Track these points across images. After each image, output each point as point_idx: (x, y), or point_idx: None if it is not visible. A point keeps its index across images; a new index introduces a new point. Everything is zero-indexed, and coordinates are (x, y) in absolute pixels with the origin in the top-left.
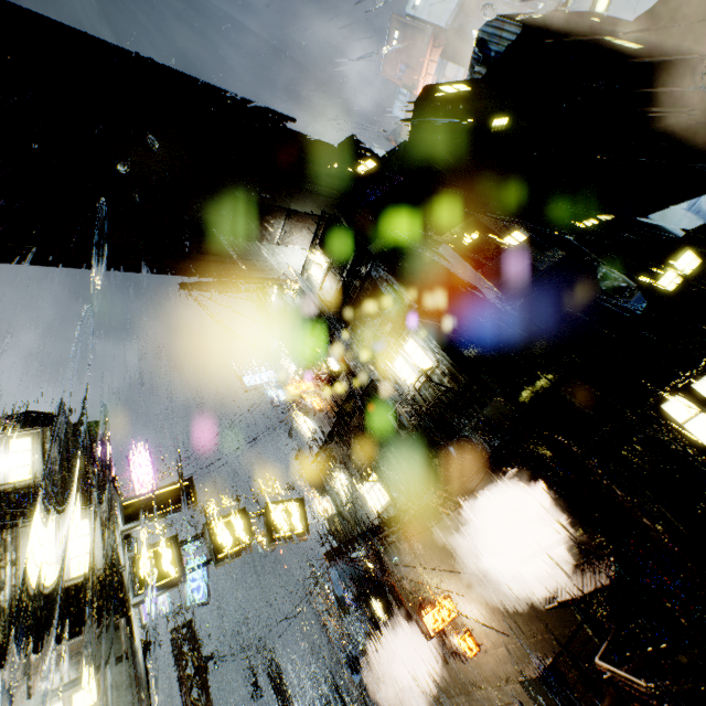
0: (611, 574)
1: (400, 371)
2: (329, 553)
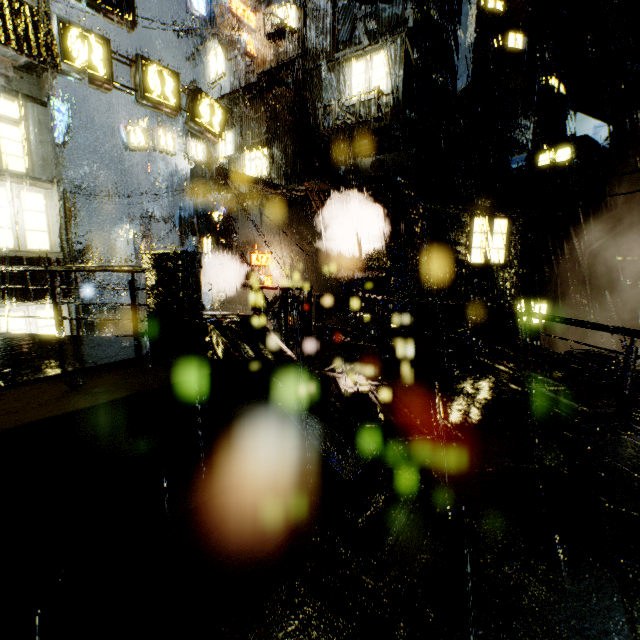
0: (382, 276)
1: (355, 76)
2: (221, 170)
